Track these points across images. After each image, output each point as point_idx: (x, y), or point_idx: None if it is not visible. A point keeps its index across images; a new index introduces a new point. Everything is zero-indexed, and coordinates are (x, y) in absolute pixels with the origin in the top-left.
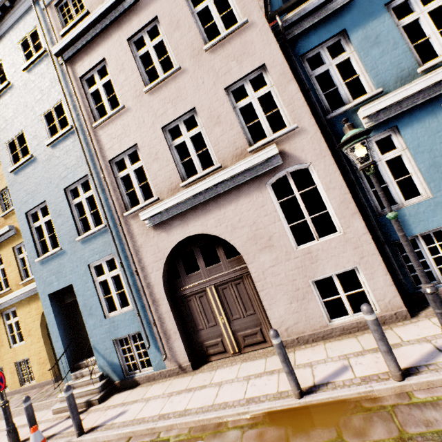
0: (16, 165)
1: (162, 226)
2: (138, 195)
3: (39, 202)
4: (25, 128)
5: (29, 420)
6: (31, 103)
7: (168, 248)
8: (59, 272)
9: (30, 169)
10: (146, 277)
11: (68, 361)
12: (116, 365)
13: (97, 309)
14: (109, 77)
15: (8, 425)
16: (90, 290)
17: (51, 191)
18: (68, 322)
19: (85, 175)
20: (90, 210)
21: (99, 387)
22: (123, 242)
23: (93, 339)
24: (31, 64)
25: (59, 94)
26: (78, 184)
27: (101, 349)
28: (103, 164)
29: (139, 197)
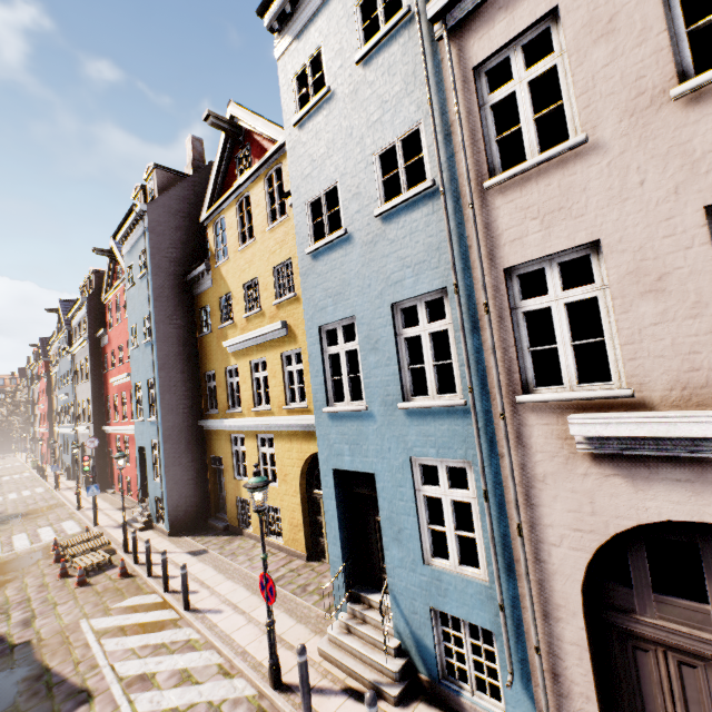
0: (317, 244)
1: (621, 463)
2: (562, 364)
3: (342, 316)
4: (341, 177)
5: (302, 683)
6: (359, 129)
7: (625, 520)
8: (355, 443)
9: (338, 254)
10: (537, 545)
11: (344, 582)
12: (426, 650)
13: (412, 539)
14: (553, 58)
15: (271, 656)
16: (404, 501)
17: (367, 302)
18: (350, 518)
19: (441, 287)
20: (432, 357)
21: (395, 673)
22: (496, 451)
23: (393, 581)
24: (373, 47)
25: (418, 109)
26: (419, 301)
27: (404, 604)
28: (489, 273)
29: (563, 369)
